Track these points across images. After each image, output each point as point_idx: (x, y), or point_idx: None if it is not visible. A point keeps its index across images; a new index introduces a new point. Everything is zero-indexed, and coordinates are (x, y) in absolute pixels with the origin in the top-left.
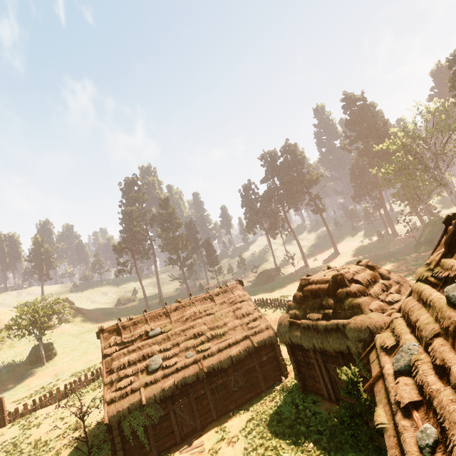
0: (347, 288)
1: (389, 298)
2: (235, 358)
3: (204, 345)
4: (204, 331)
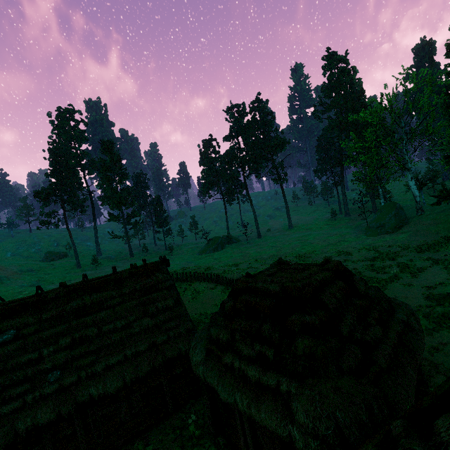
0: (305, 316)
1: (368, 338)
2: (130, 378)
3: (84, 359)
4: (90, 335)
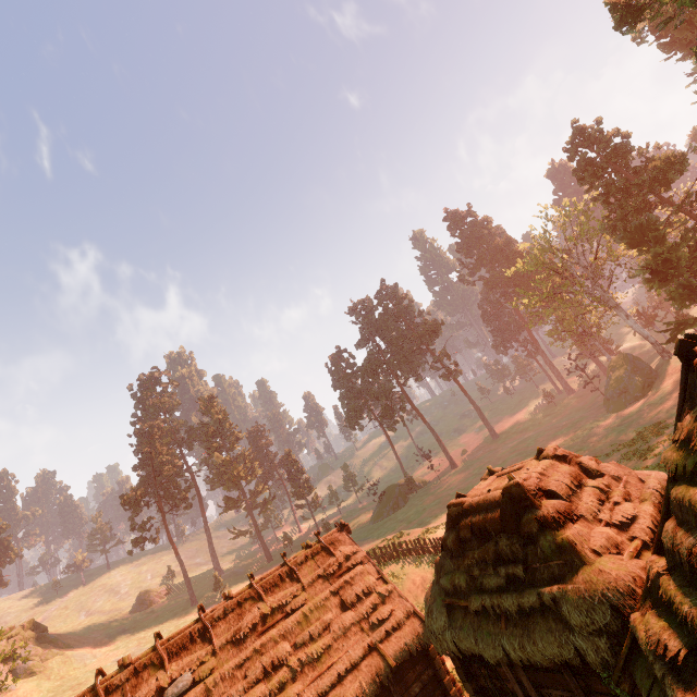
0: (536, 511)
1: (618, 516)
2: None
3: (287, 692)
4: (284, 656)
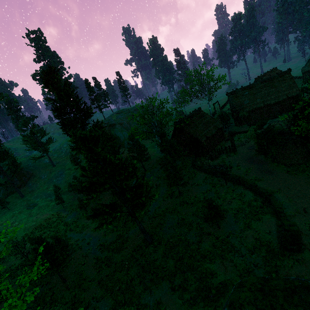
0: None
1: None
2: None
3: None
4: None
